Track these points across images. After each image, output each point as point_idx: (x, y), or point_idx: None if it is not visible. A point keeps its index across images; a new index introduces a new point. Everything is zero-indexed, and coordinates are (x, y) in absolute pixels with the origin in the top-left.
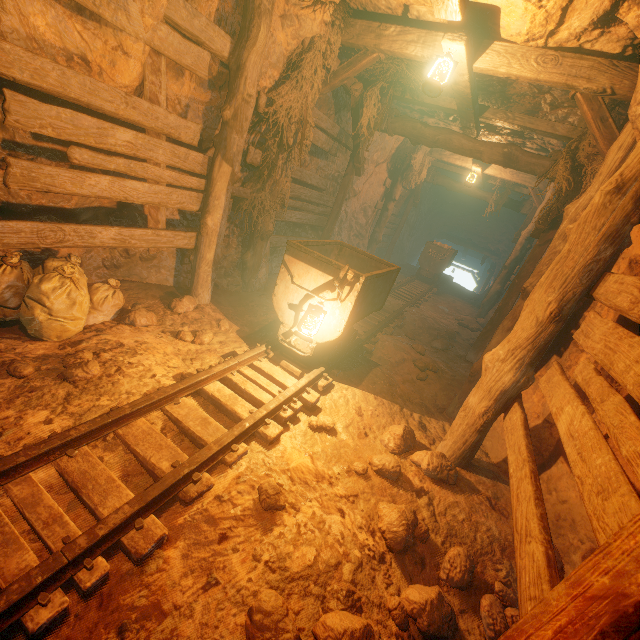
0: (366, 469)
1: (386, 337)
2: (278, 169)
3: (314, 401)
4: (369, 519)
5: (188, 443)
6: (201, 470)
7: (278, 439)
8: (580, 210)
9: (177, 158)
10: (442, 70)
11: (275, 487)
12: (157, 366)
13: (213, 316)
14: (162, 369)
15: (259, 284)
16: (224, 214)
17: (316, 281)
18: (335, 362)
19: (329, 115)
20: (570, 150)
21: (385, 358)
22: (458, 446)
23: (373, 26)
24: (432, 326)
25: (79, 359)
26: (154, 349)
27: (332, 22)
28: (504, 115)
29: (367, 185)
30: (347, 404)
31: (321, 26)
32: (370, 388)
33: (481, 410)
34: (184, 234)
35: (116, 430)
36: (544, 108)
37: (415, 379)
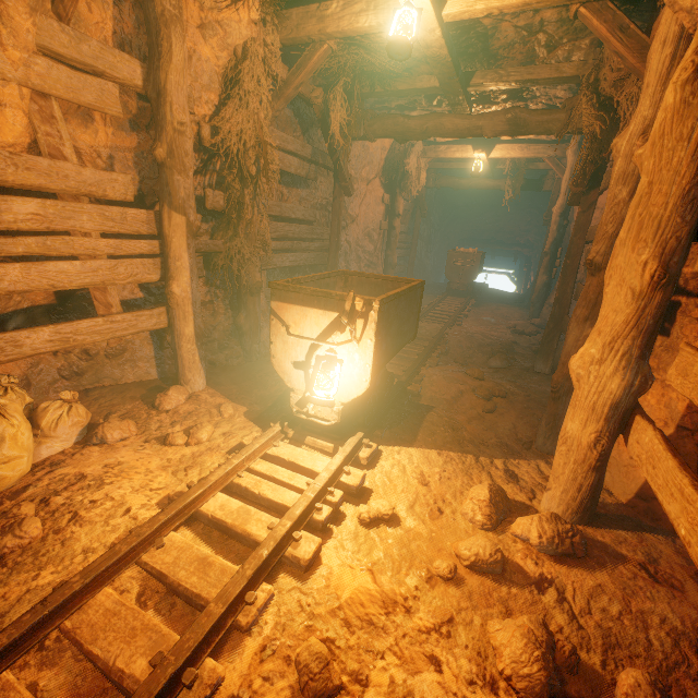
0: (454, 568)
1: (432, 370)
2: (247, 207)
3: (358, 483)
4: (480, 659)
5: (183, 606)
6: (199, 657)
7: (318, 557)
8: (635, 139)
9: (111, 221)
10: (405, 22)
11: (320, 656)
12: (134, 494)
13: (212, 402)
14: (141, 496)
15: (265, 348)
16: (192, 275)
17: (318, 324)
18: (375, 420)
19: (296, 137)
20: (589, 85)
21: (438, 396)
22: (571, 495)
23: (311, 10)
24: (482, 342)
25: (13, 518)
26: (132, 469)
27: (264, 22)
28: (495, 75)
29: (364, 207)
30: (404, 473)
31: (250, 27)
32: (429, 442)
33: (590, 438)
34: (149, 312)
35: (61, 623)
36: (540, 54)
37: (482, 413)
